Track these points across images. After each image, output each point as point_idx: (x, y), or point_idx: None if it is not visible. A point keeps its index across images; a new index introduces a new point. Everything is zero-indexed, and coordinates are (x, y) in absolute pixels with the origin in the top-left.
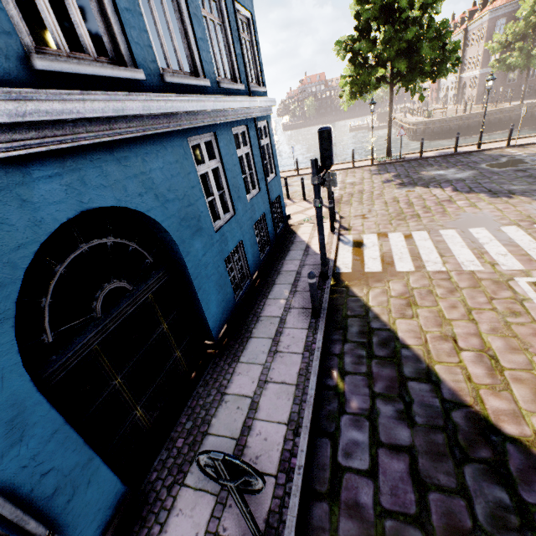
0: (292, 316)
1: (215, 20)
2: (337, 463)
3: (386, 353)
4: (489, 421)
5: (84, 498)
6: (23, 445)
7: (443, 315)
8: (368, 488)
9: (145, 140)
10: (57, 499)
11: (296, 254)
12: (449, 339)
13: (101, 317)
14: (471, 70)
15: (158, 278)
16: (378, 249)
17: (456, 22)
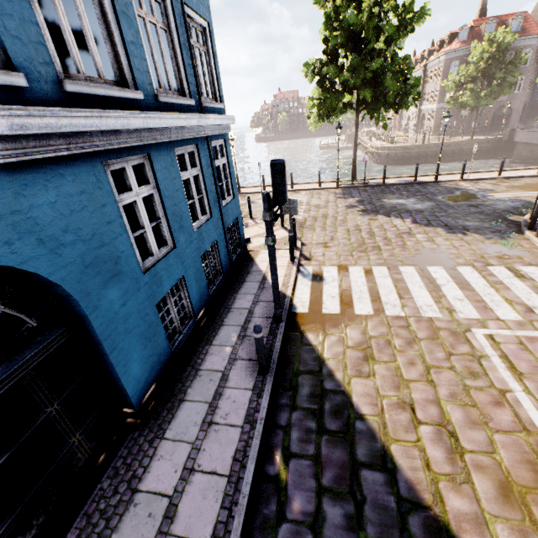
0: (237, 371)
1: (158, 23)
2: None
3: (338, 426)
4: (450, 531)
5: None
6: None
7: (401, 374)
8: None
9: (23, 167)
10: None
11: (250, 286)
12: (407, 407)
13: None
14: (429, 104)
15: (45, 346)
16: (337, 285)
17: (416, 58)
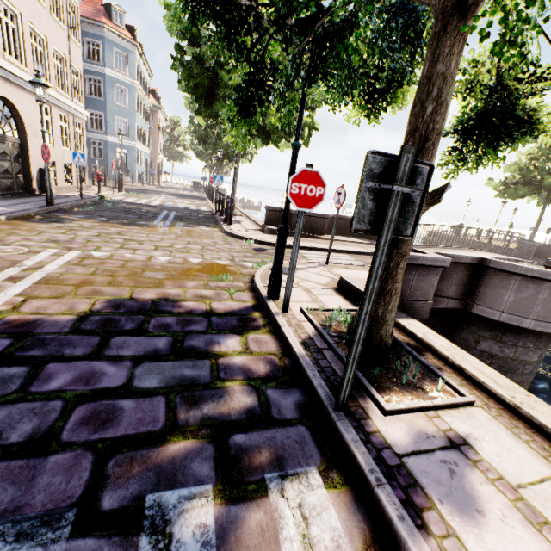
0: None
1: None
2: None
3: None
4: None
5: None
6: None
7: None
8: None
9: None
10: None
11: None
12: None
13: None
14: None
15: None
16: None
17: None
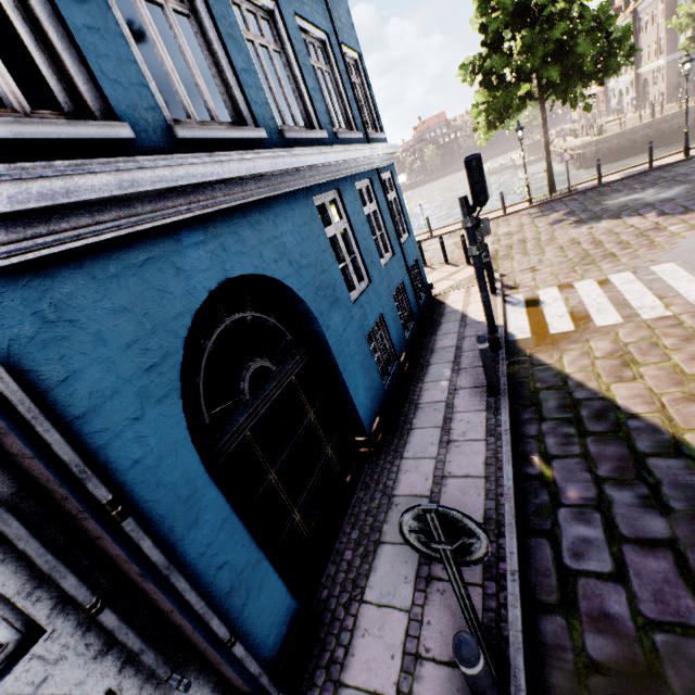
0: (461, 399)
1: (323, 68)
2: (564, 567)
3: (605, 428)
4: None
5: (257, 606)
6: (199, 530)
7: (681, 370)
8: (618, 595)
9: (273, 202)
10: (233, 600)
11: (449, 326)
12: None
13: (250, 400)
14: (651, 61)
15: (299, 358)
16: (562, 304)
17: (616, 6)
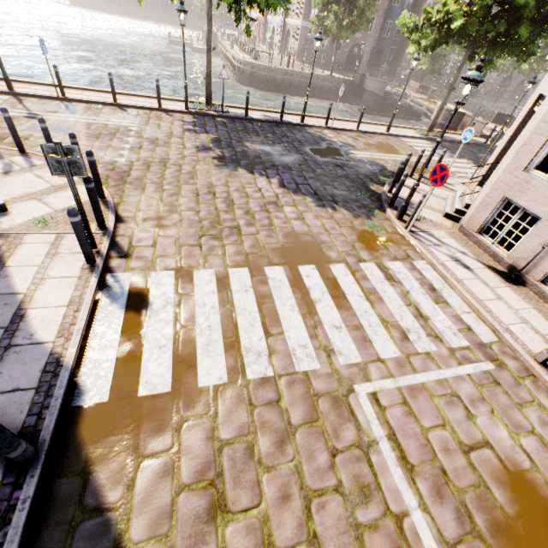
0: None
1: None
2: None
3: None
4: None
5: None
6: None
7: (270, 536)
8: None
9: None
10: None
11: None
12: None
13: None
14: (295, 18)
15: None
16: (172, 316)
17: None
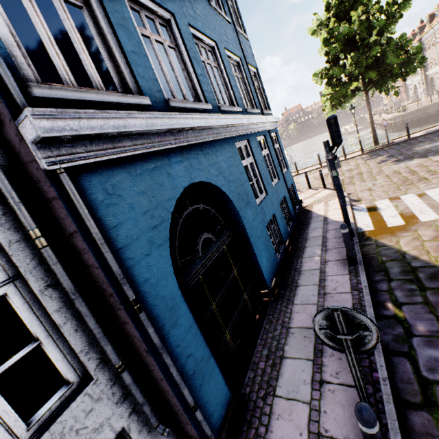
0: (330, 267)
1: (238, 76)
2: (422, 377)
3: (438, 285)
4: None
5: (208, 388)
6: (177, 329)
7: None
8: None
9: (215, 143)
10: (195, 380)
11: (316, 224)
12: None
13: (201, 257)
14: (434, 67)
15: (228, 235)
16: (394, 209)
17: (407, 38)
